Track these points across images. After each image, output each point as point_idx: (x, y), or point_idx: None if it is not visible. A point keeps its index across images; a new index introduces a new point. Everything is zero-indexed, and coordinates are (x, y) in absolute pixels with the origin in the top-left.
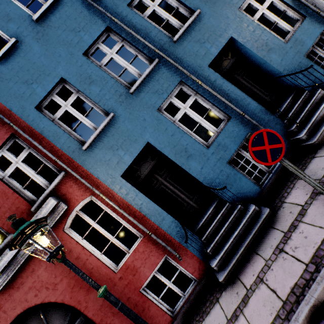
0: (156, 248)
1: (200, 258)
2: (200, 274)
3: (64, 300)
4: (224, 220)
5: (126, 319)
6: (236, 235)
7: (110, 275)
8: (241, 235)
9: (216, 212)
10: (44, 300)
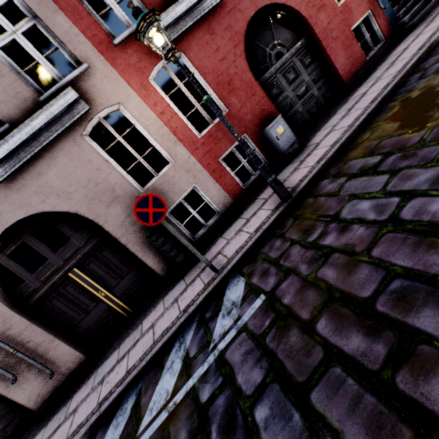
0: (366, 1)
1: (389, 23)
2: (387, 35)
3: (300, 10)
4: (407, 3)
5: (340, 46)
6: (422, 3)
7: (334, 6)
8: (424, 4)
9: (400, 0)
10: (286, 3)
